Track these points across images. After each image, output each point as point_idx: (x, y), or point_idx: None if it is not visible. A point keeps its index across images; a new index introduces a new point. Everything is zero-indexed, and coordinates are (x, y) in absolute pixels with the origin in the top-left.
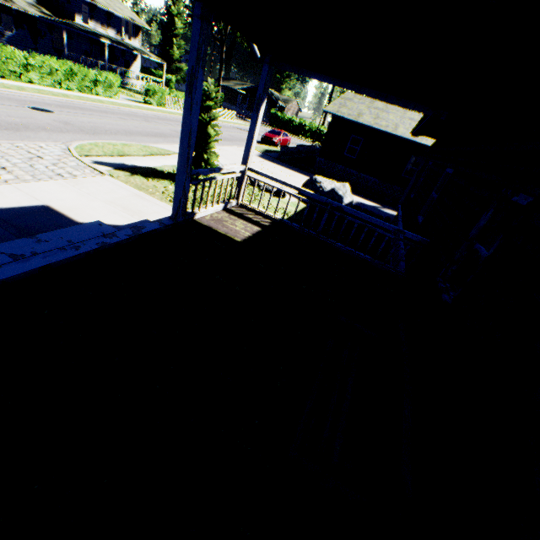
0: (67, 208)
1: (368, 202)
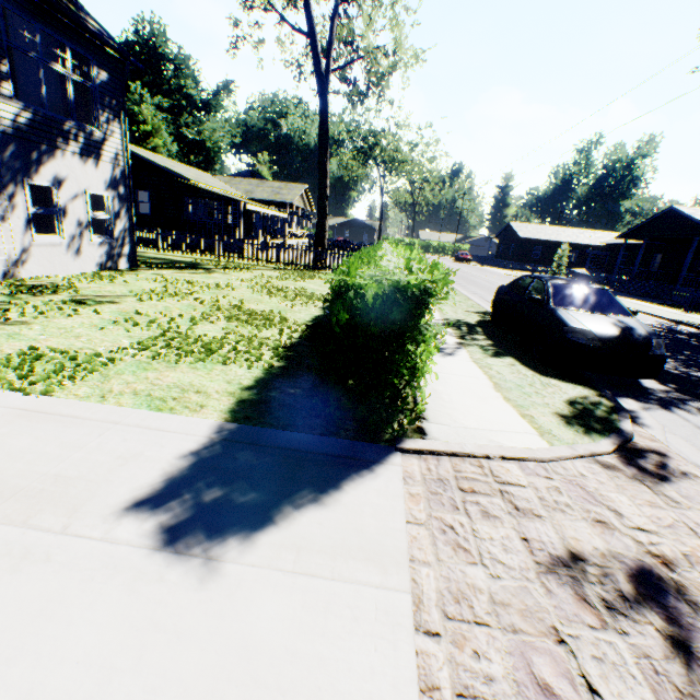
0: None
1: None
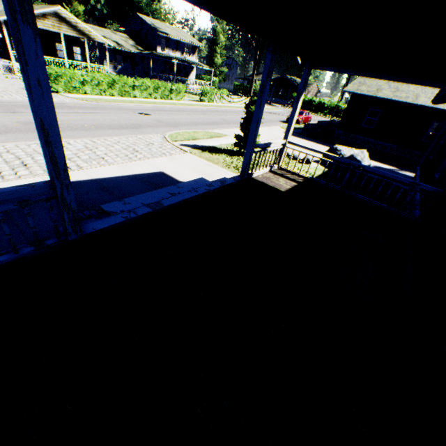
0: (173, 173)
1: (385, 165)
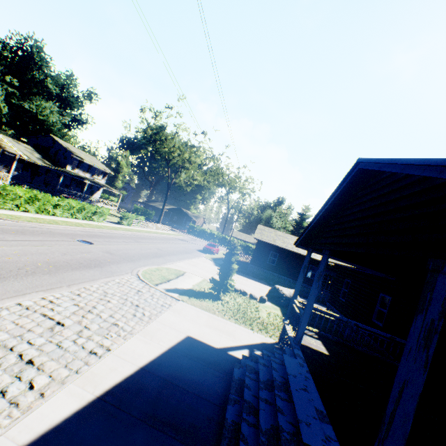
0: (199, 336)
1: None
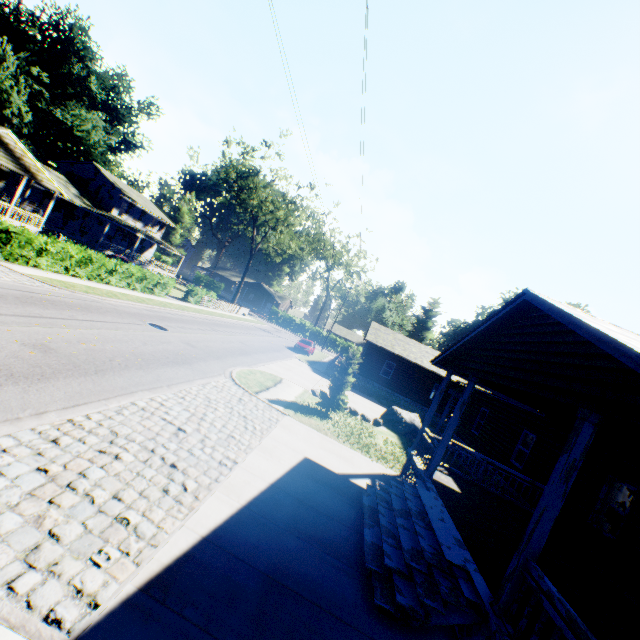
0: (317, 459)
1: None
